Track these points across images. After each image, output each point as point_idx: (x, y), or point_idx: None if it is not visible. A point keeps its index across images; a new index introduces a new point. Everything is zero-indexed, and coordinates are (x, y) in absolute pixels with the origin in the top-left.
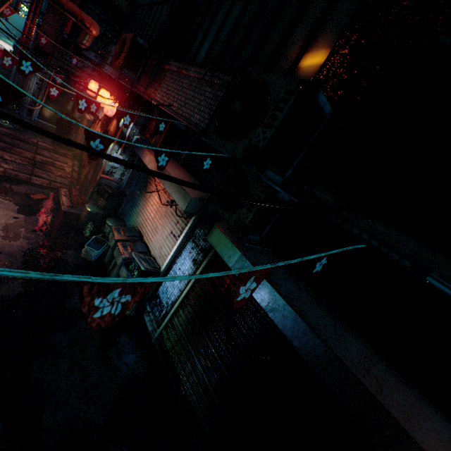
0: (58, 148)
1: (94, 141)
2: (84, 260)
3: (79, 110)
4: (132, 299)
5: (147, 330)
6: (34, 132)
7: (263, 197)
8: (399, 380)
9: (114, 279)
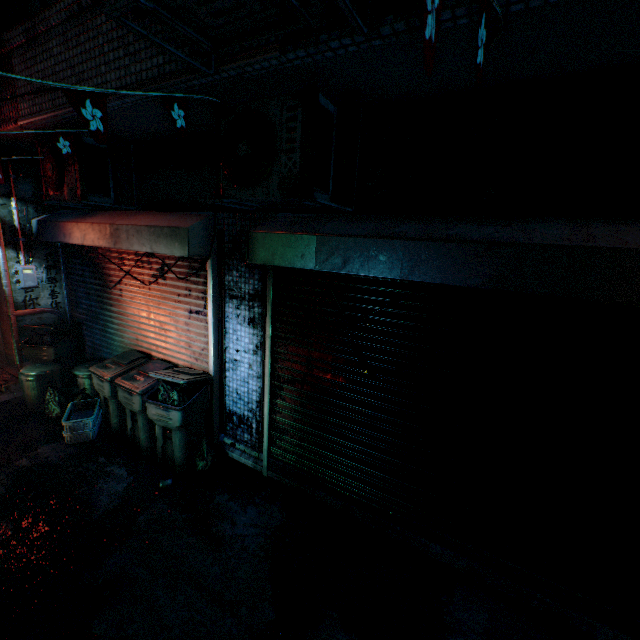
0: None
1: None
2: (78, 446)
3: None
4: None
5: (247, 468)
6: None
7: (300, 114)
8: (628, 223)
9: None
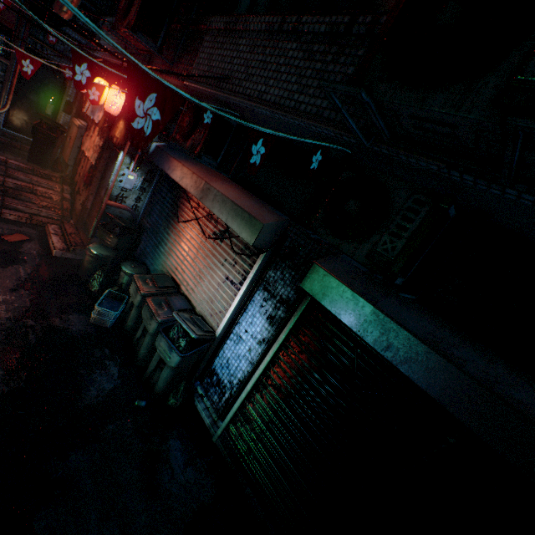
0: (37, 168)
1: (144, 96)
2: (96, 327)
3: (79, 84)
4: None
5: (203, 423)
6: (0, 147)
7: (425, 212)
8: None
9: None
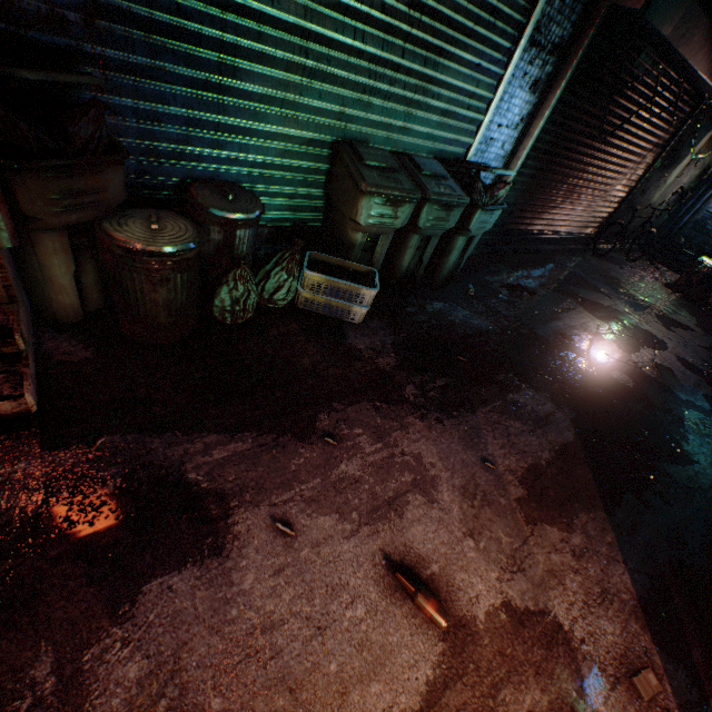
0: None
1: None
2: (368, 318)
3: None
4: None
5: None
6: None
7: None
8: None
9: None
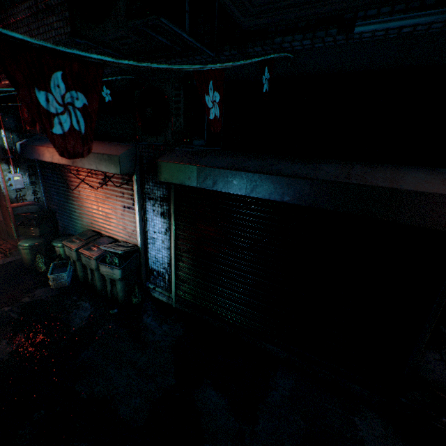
0: None
1: None
2: (59, 289)
3: None
4: (90, 103)
5: (163, 302)
6: None
7: (183, 93)
8: (374, 167)
9: (38, 41)
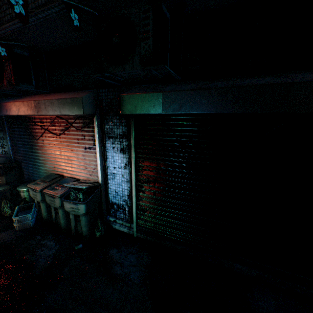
0: None
1: None
2: (23, 231)
3: None
4: None
5: (124, 233)
6: None
7: (152, 14)
8: None
9: None
